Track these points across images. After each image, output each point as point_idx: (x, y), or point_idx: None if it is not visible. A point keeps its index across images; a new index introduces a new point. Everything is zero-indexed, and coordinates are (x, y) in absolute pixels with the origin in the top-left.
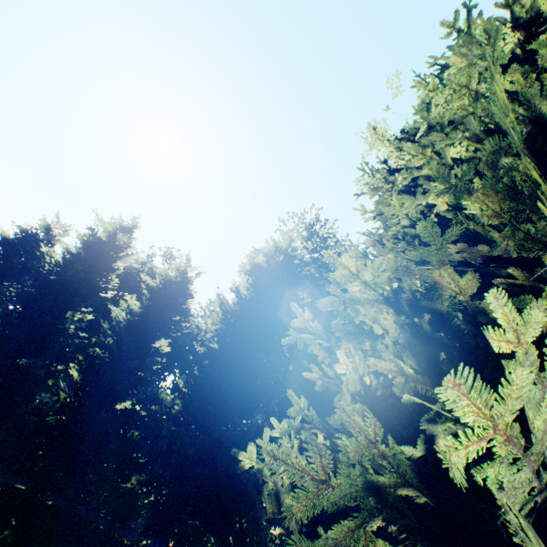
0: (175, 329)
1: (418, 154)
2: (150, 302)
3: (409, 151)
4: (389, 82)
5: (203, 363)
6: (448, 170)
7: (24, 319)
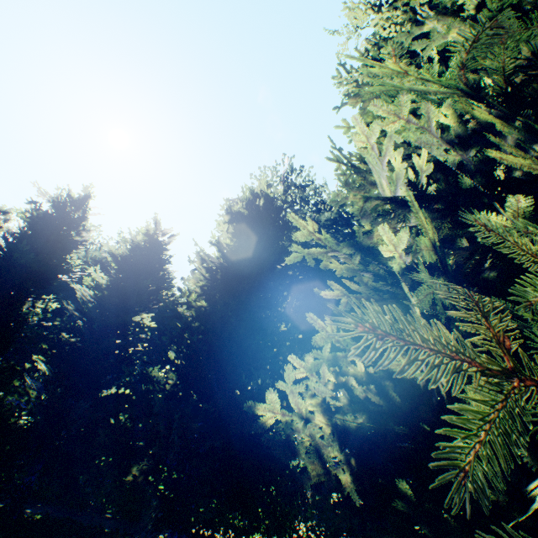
0: (155, 300)
1: None
2: (121, 276)
3: None
4: None
5: (193, 326)
6: None
7: None
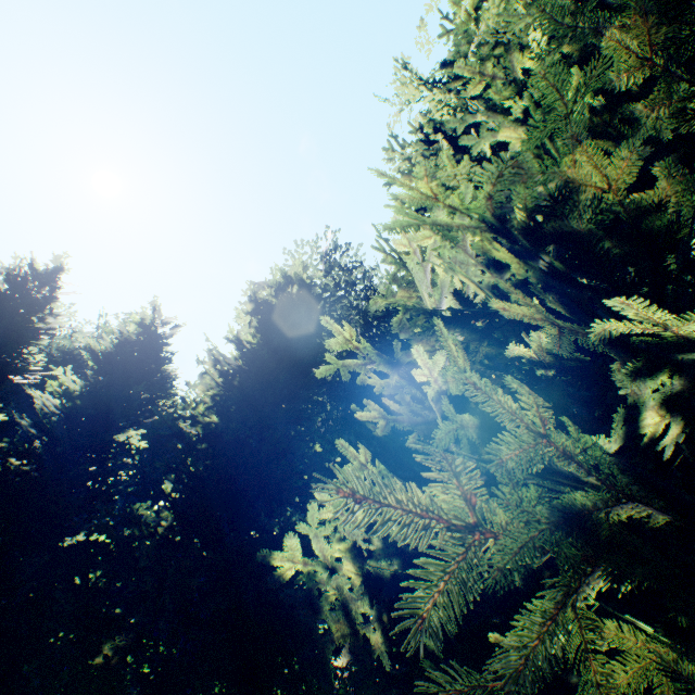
0: (149, 412)
1: (475, 75)
2: (102, 378)
3: (462, 74)
4: None
5: (199, 448)
6: (521, 88)
7: None
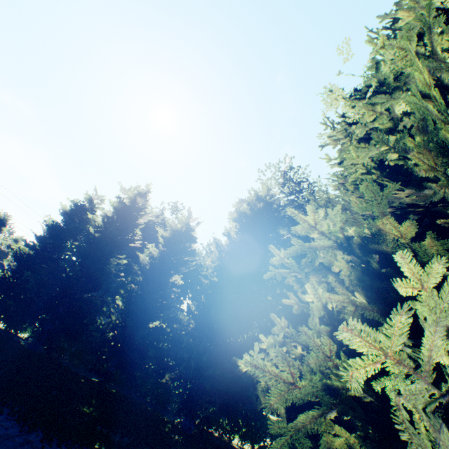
0: (185, 267)
1: (369, 111)
2: (165, 248)
3: (361, 110)
4: (339, 49)
5: (207, 292)
6: (397, 123)
7: (83, 266)
